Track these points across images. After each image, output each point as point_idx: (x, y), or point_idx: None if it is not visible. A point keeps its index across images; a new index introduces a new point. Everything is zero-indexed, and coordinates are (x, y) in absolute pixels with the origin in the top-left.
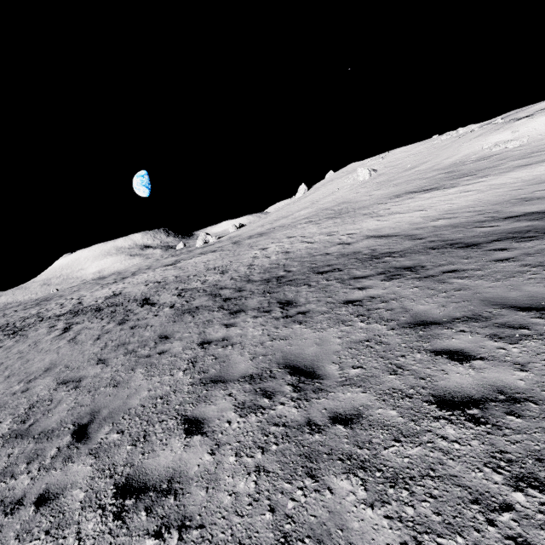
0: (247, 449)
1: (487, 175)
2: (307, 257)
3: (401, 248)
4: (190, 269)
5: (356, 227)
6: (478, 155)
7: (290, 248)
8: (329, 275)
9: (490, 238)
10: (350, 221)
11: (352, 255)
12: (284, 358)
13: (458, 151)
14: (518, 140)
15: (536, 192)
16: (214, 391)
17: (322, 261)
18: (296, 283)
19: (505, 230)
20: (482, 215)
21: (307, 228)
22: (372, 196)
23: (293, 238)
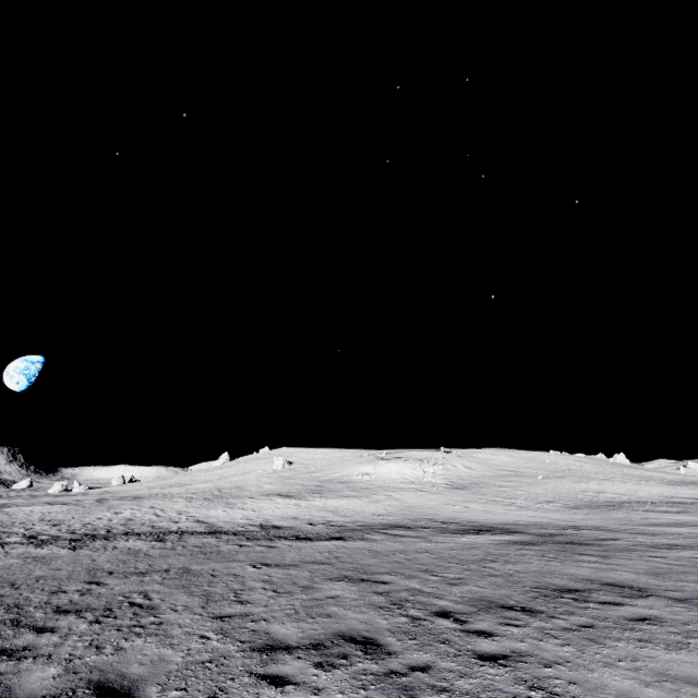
0: (10, 570)
1: (324, 497)
2: (137, 525)
3: (192, 530)
4: (20, 516)
5: (204, 512)
6: (347, 478)
7: (139, 517)
8: (128, 536)
9: (228, 532)
10: (210, 506)
11: (162, 529)
12: (50, 557)
13: (343, 469)
14: (370, 475)
15: (307, 515)
16: (3, 563)
17: (140, 529)
18: (103, 537)
19: (243, 530)
20: (262, 521)
21: (177, 503)
22: (260, 488)
23: (153, 509)
